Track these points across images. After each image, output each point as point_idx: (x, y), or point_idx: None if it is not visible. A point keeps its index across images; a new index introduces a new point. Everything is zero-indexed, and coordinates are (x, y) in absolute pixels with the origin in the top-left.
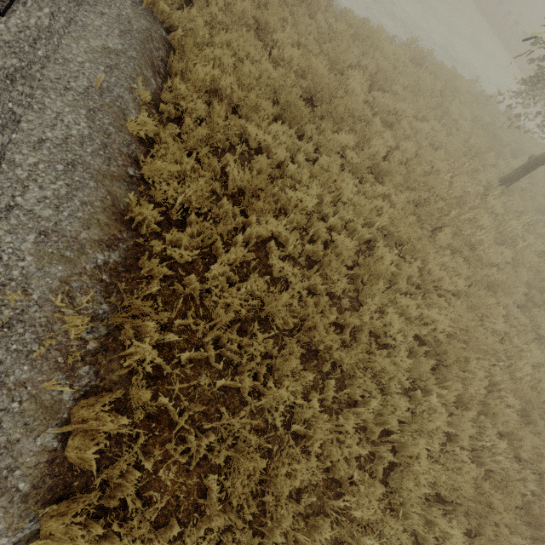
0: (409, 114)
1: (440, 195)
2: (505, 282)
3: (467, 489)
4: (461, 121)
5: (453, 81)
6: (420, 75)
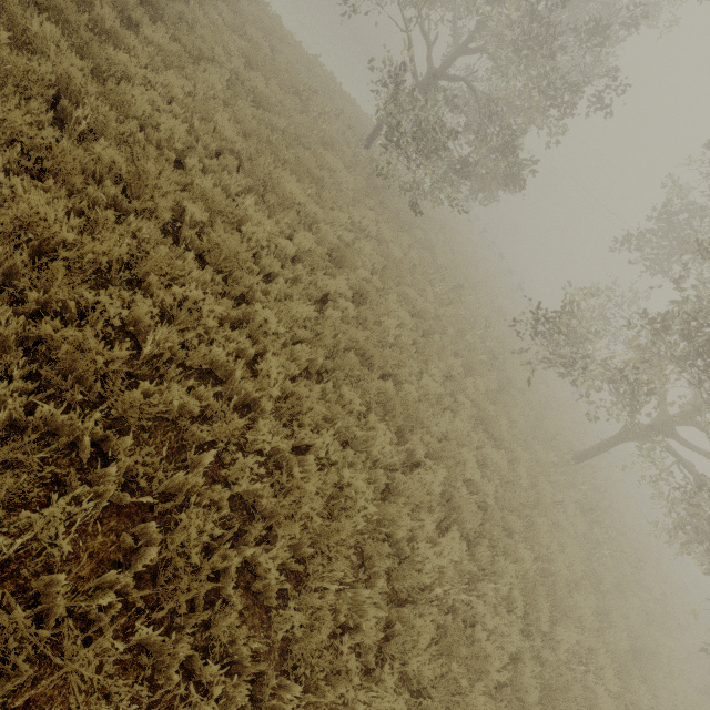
0: (290, 56)
1: (298, 88)
2: (334, 143)
3: (244, 110)
4: (344, 108)
5: (348, 98)
6: (312, 61)
